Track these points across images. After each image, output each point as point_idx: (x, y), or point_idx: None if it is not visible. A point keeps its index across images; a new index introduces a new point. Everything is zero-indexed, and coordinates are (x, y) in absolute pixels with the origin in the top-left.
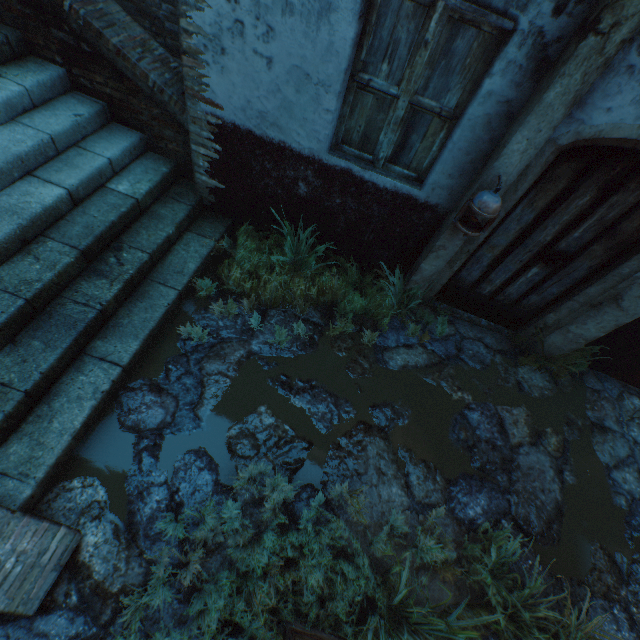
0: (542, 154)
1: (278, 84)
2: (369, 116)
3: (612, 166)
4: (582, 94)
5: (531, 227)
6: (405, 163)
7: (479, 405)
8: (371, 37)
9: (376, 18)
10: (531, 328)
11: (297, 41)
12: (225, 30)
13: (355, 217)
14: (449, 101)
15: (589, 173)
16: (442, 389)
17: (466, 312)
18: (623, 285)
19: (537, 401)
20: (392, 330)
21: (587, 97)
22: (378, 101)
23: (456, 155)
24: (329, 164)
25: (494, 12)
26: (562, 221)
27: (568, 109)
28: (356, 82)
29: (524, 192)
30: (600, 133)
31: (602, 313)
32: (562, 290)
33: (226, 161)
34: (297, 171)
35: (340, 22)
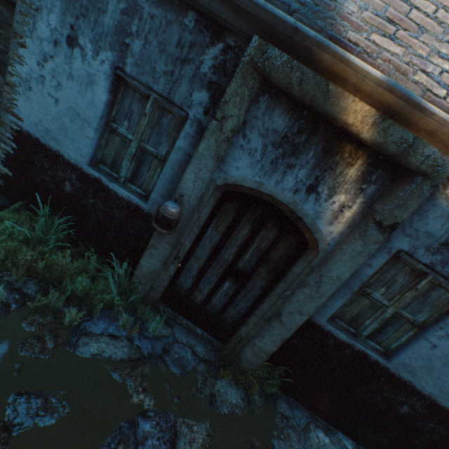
0: (209, 188)
1: (61, 115)
2: (117, 149)
3: (255, 210)
4: (222, 155)
5: (219, 246)
6: (139, 184)
7: (159, 413)
8: (119, 106)
9: (122, 97)
10: (233, 340)
11: (74, 94)
12: (34, 78)
13: (103, 216)
14: (162, 150)
15: (243, 211)
16: (125, 387)
17: (186, 319)
18: (280, 302)
19: (225, 418)
20: (107, 318)
21: (225, 158)
22: (123, 141)
23: (165, 182)
24: (87, 172)
25: (178, 107)
26: (237, 244)
27: (216, 162)
28: (110, 127)
29: (208, 216)
30: (237, 181)
31: (272, 327)
32: (249, 305)
33: (18, 156)
34: (66, 173)
35: (99, 91)
